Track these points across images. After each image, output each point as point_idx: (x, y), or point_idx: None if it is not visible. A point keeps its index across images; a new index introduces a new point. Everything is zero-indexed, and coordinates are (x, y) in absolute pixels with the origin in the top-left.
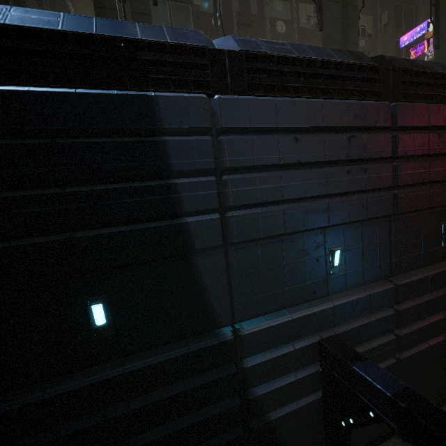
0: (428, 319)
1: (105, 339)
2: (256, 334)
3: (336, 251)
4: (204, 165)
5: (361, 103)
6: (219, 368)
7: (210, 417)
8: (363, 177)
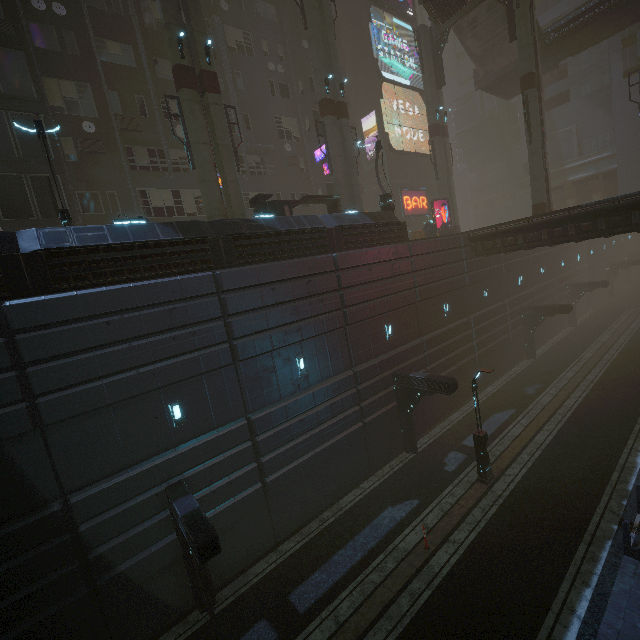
0: (293, 441)
1: None
2: (88, 499)
3: (174, 407)
4: None
5: (178, 279)
6: (51, 540)
7: (42, 587)
8: (193, 339)
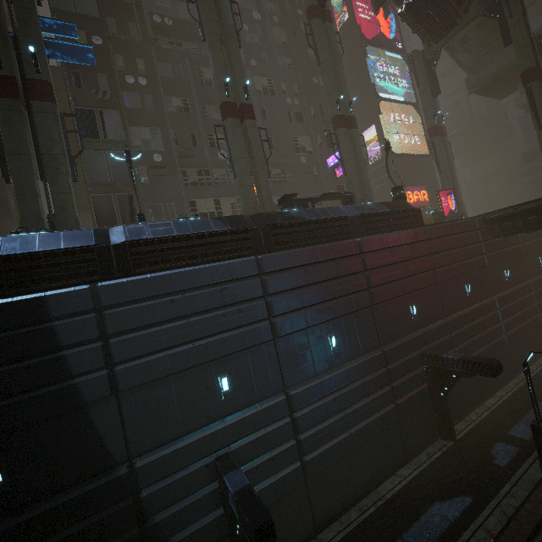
0: (329, 420)
1: (1, 496)
2: (149, 465)
3: (223, 379)
4: (90, 336)
5: (228, 263)
6: (117, 502)
7: None
8: (239, 316)
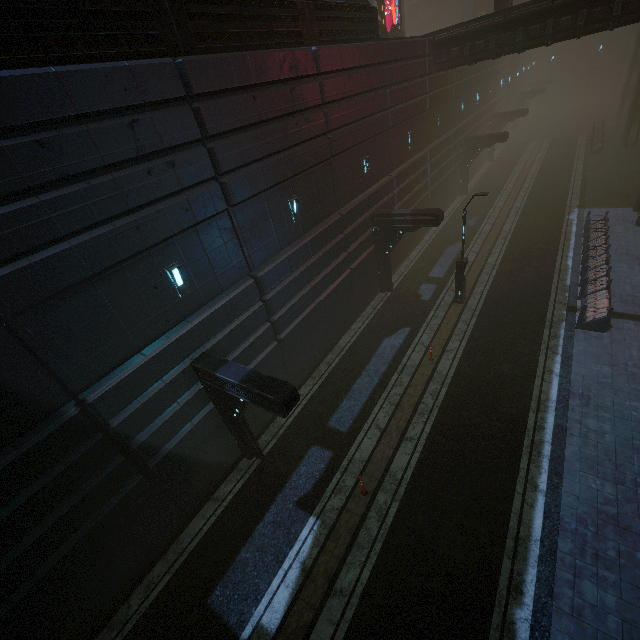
0: (297, 296)
1: None
2: (109, 394)
3: (174, 271)
4: None
5: (127, 66)
6: (81, 444)
7: (93, 488)
8: (173, 174)
